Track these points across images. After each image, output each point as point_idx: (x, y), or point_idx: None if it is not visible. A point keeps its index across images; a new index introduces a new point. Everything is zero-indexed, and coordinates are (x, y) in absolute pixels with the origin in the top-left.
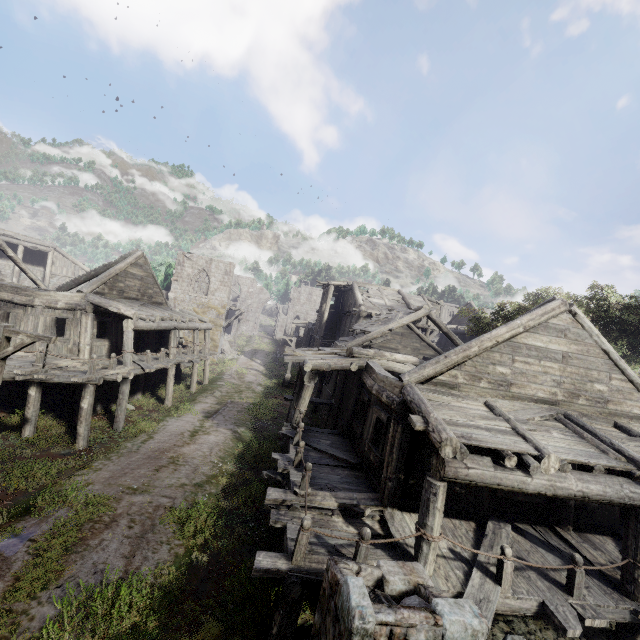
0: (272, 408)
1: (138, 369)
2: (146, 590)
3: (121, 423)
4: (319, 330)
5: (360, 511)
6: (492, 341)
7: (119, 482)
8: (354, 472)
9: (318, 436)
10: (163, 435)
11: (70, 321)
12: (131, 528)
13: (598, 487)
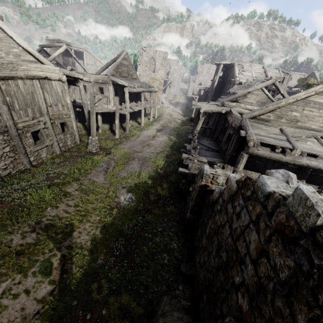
0: (184, 130)
1: (131, 110)
2: (147, 175)
3: (128, 131)
4: (211, 92)
5: (215, 164)
6: (294, 99)
7: (132, 149)
8: (216, 153)
9: (203, 140)
10: (143, 136)
11: (105, 88)
12: (139, 161)
13: (316, 163)
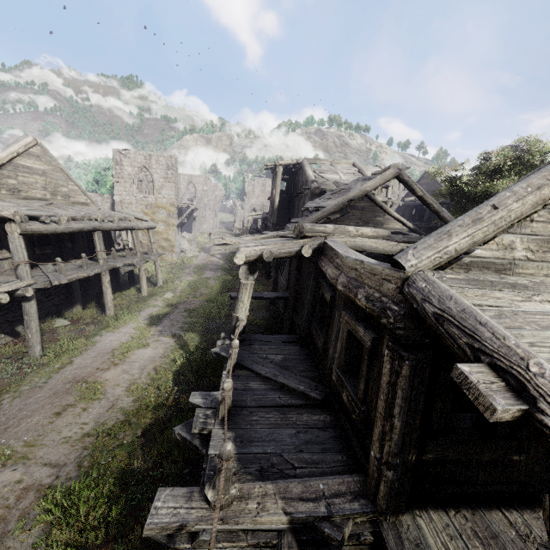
0: (227, 304)
1: (41, 283)
2: None
3: (36, 347)
4: (272, 217)
5: (334, 536)
6: None
7: None
8: (317, 415)
9: (265, 349)
10: (85, 357)
11: None
12: None
13: None
